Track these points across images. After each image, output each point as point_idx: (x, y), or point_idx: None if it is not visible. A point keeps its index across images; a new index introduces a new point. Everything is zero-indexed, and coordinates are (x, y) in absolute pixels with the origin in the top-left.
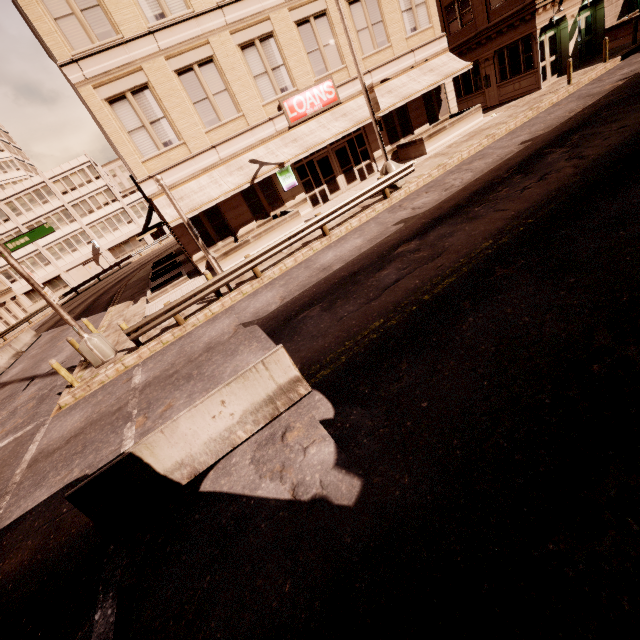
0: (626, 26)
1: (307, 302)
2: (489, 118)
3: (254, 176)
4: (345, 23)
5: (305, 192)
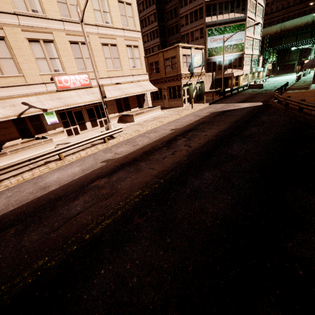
0: (211, 93)
1: (10, 221)
2: (163, 112)
3: (22, 112)
4: (90, 51)
5: (64, 127)
